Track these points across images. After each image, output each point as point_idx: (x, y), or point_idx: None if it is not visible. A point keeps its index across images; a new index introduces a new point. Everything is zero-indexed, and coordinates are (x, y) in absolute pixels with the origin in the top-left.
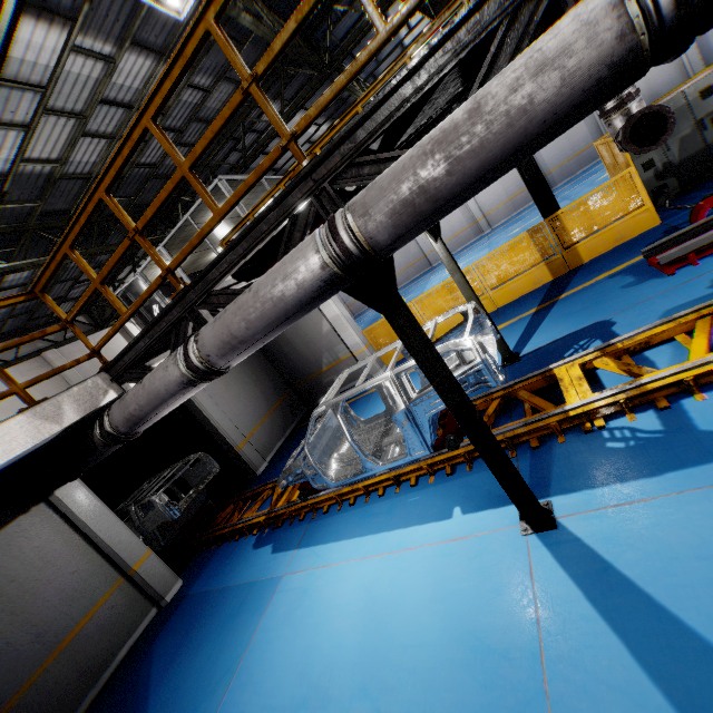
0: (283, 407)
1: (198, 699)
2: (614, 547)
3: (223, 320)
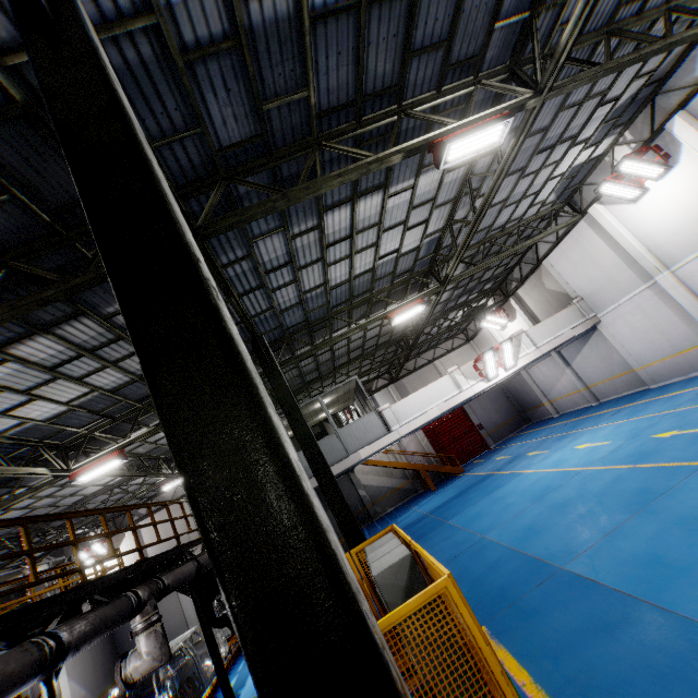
0: None
1: None
2: None
3: None
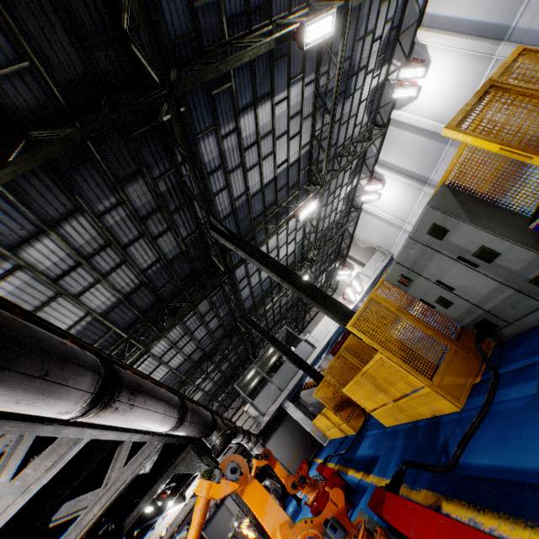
0: (306, 445)
1: None
2: None
3: None
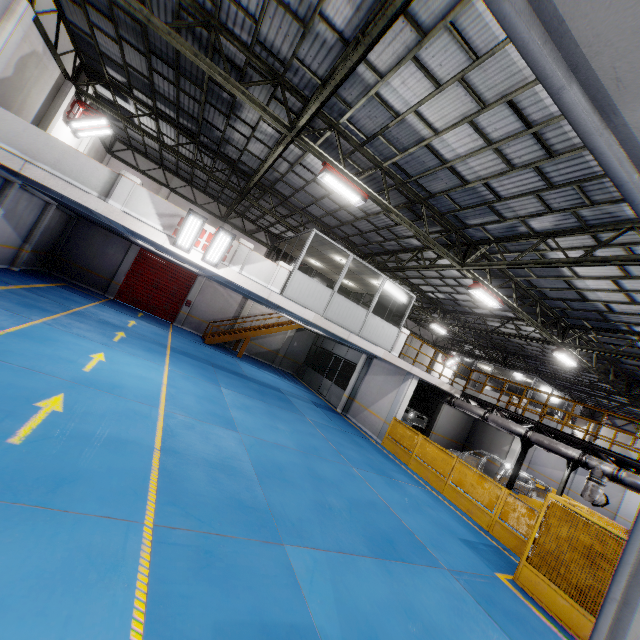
0: (454, 444)
1: None
2: None
3: (498, 418)
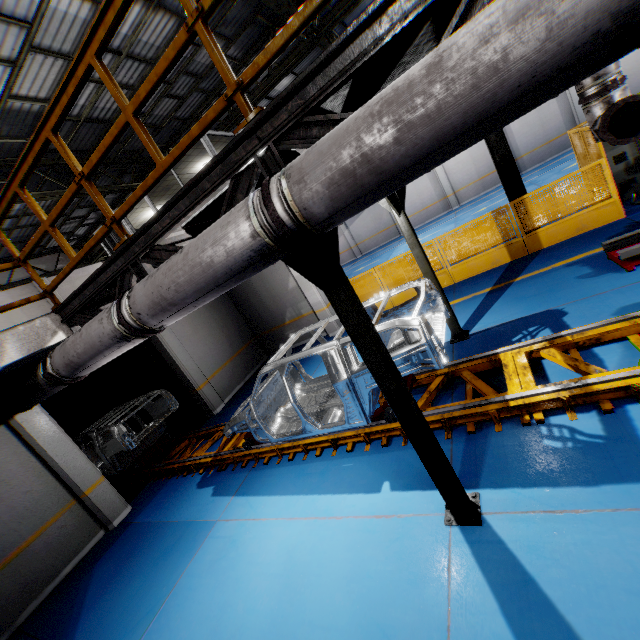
0: (246, 353)
1: (120, 633)
2: (538, 559)
3: (154, 279)
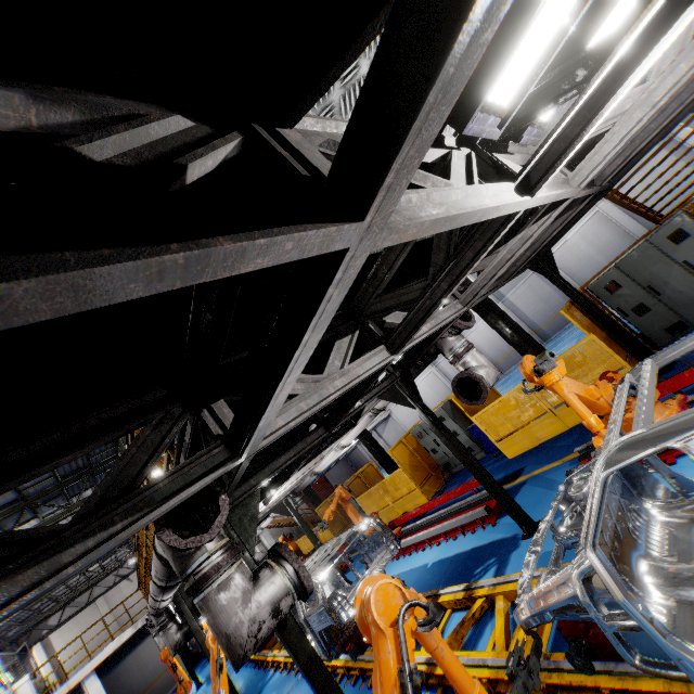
0: None
1: None
2: None
3: None
